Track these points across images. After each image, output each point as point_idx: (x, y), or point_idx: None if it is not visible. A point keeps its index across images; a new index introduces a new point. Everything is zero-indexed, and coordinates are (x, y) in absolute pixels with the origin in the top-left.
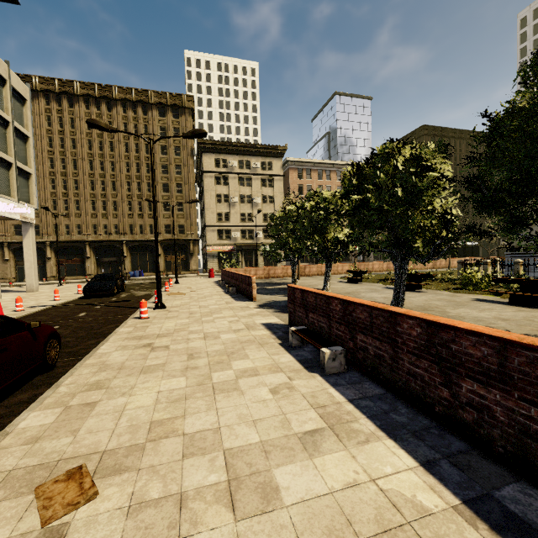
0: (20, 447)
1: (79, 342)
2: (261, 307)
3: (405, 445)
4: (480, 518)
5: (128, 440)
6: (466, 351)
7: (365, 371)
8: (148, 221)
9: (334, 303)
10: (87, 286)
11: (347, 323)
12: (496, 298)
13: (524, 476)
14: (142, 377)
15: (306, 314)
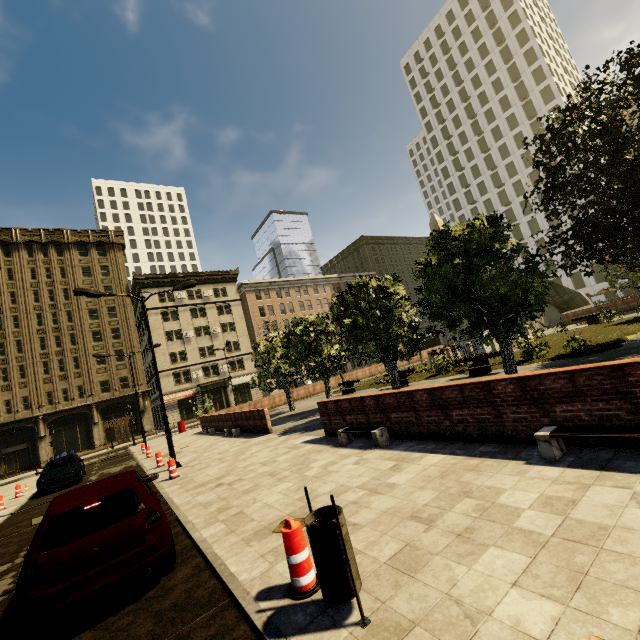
0: (228, 536)
1: None
2: (284, 434)
3: (439, 453)
4: (473, 457)
5: (295, 507)
6: (449, 396)
7: (403, 437)
8: (75, 382)
9: (368, 400)
10: (43, 479)
11: (381, 410)
12: (462, 376)
13: (486, 441)
14: (252, 494)
15: (343, 419)
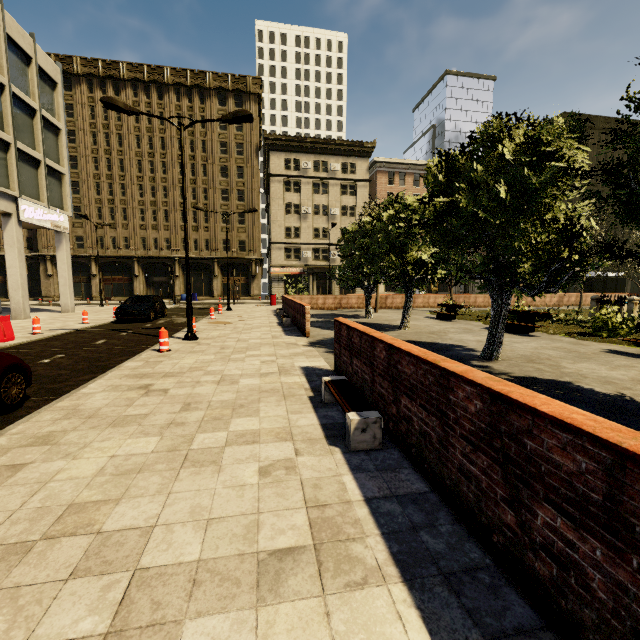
0: None
1: (71, 377)
2: (311, 345)
3: (425, 600)
4: None
5: (18, 533)
6: (550, 456)
7: (407, 452)
8: (204, 235)
9: (379, 347)
10: (119, 308)
11: (391, 378)
12: (639, 351)
13: None
14: (107, 431)
15: (350, 360)
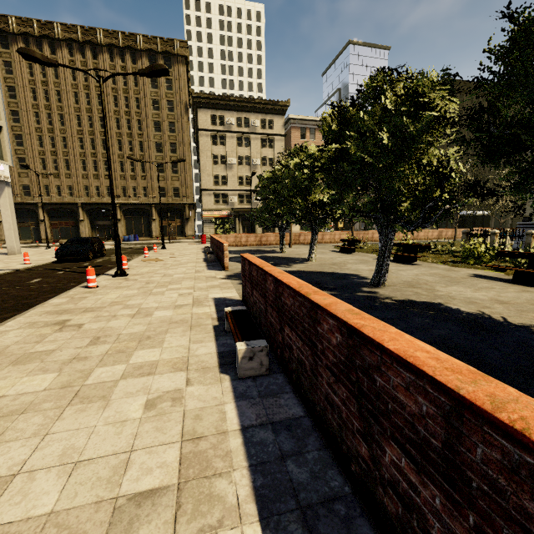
0: None
1: None
2: (228, 277)
3: None
4: None
5: None
6: (395, 395)
7: (290, 377)
8: (141, 183)
9: (269, 280)
10: (58, 249)
11: (277, 309)
12: (498, 275)
13: None
14: (6, 370)
15: (251, 291)
